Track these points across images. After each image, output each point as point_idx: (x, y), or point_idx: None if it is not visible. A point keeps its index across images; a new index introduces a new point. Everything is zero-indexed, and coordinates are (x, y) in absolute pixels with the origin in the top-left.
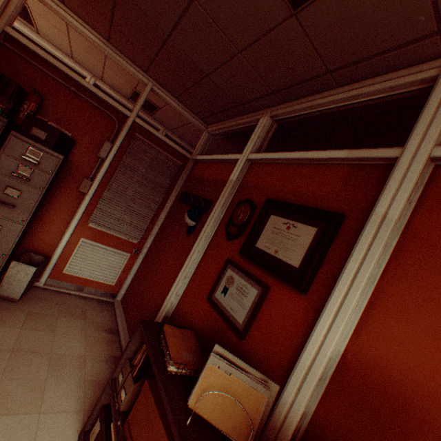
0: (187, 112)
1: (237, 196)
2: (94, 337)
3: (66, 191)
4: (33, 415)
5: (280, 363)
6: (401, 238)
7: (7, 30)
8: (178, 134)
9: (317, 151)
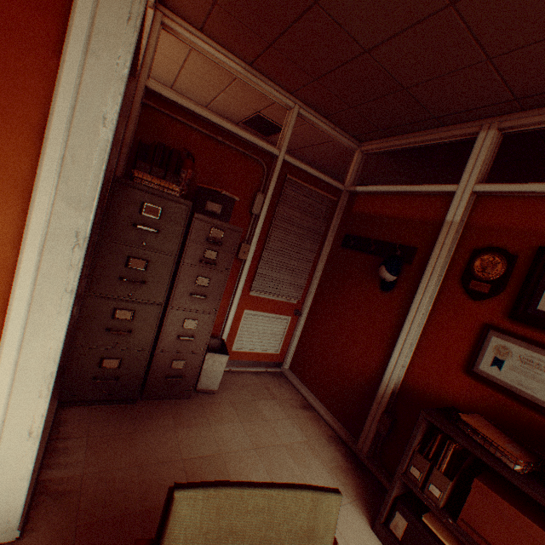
0: (337, 132)
1: (465, 241)
2: (299, 417)
3: None
4: None
5: None
6: None
7: (149, 85)
8: (297, 154)
9: None
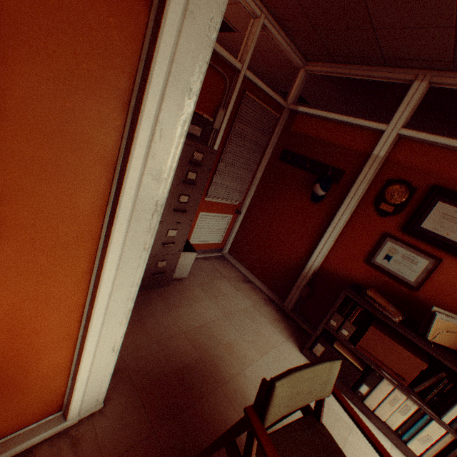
0: (291, 48)
1: (383, 172)
2: (244, 289)
3: None
4: (275, 349)
5: (455, 305)
6: None
7: None
8: (237, 56)
9: None
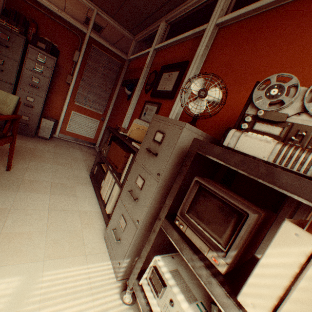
0: (121, 28)
1: (150, 71)
2: (88, 156)
3: (59, 83)
4: (70, 168)
5: None
6: (204, 63)
7: None
8: (118, 47)
9: (182, 35)
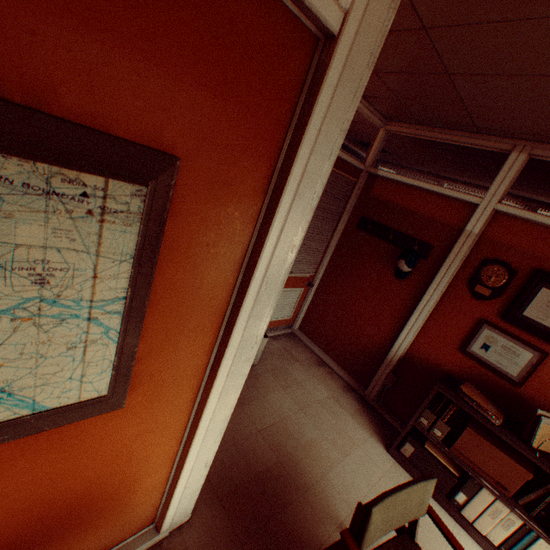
0: (369, 111)
1: (477, 250)
2: (319, 375)
3: None
4: (358, 449)
5: None
6: None
7: None
8: None
9: None
